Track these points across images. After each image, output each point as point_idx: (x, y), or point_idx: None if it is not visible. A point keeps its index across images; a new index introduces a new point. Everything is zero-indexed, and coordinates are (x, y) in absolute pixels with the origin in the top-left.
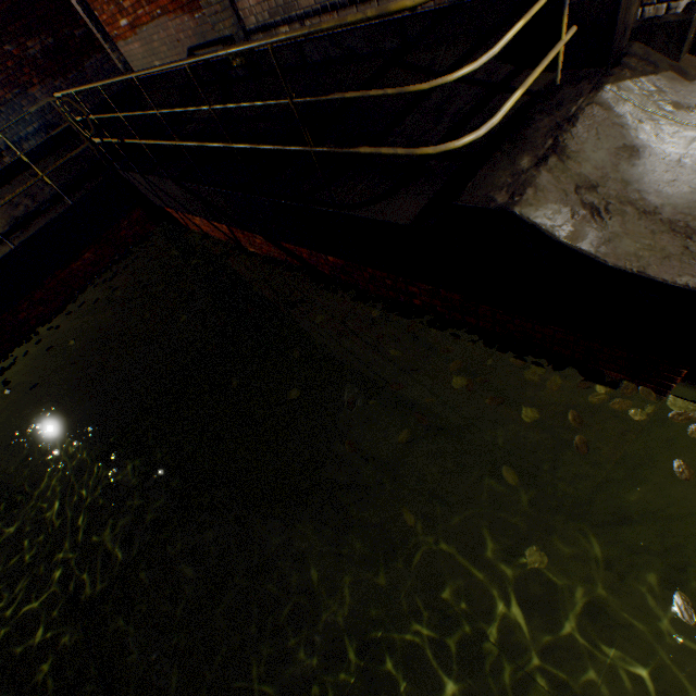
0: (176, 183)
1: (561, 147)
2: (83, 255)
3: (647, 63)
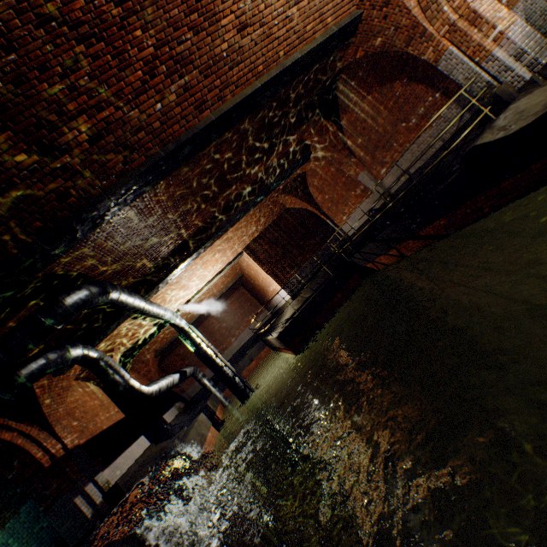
0: (372, 242)
1: (490, 127)
2: (337, 295)
3: (526, 94)
